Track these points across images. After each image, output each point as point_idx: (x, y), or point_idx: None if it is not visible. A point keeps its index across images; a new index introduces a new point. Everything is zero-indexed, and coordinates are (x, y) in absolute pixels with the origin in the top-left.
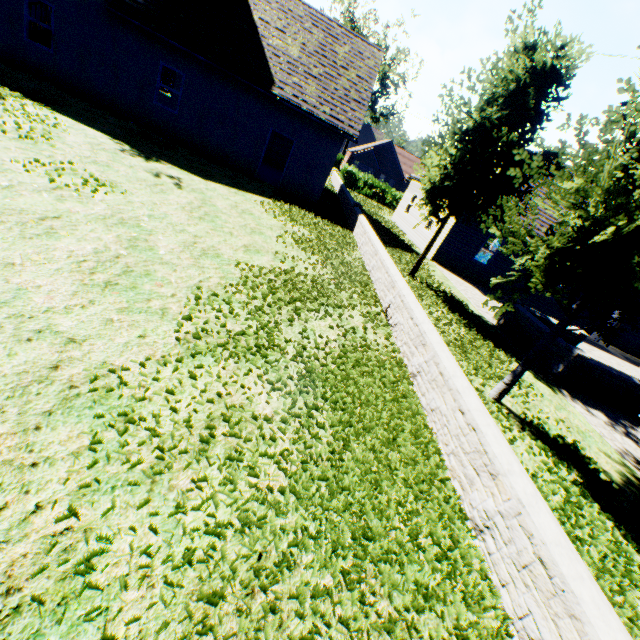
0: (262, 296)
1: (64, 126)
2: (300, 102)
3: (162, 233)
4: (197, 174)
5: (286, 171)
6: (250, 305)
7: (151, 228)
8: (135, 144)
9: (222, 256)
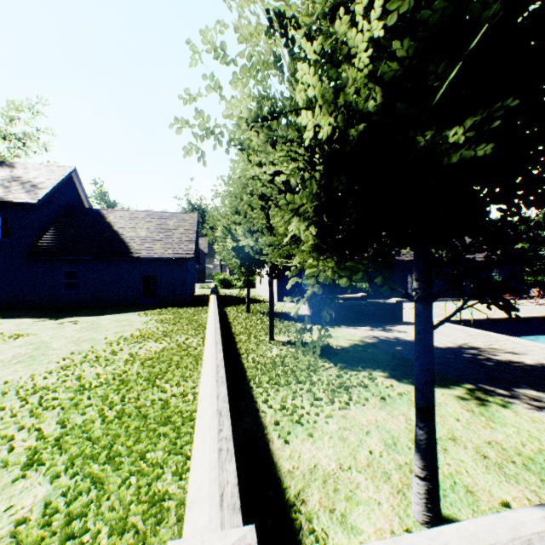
0: (117, 344)
1: None
2: (153, 254)
3: (58, 341)
4: (93, 315)
5: (159, 293)
6: (107, 348)
7: (51, 341)
8: (49, 316)
9: (97, 339)
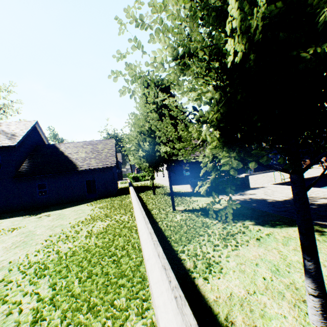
0: (77, 226)
1: (1, 222)
2: (90, 167)
3: (39, 229)
4: (58, 209)
5: (97, 190)
6: (72, 230)
7: (35, 230)
8: (31, 214)
9: (64, 224)
